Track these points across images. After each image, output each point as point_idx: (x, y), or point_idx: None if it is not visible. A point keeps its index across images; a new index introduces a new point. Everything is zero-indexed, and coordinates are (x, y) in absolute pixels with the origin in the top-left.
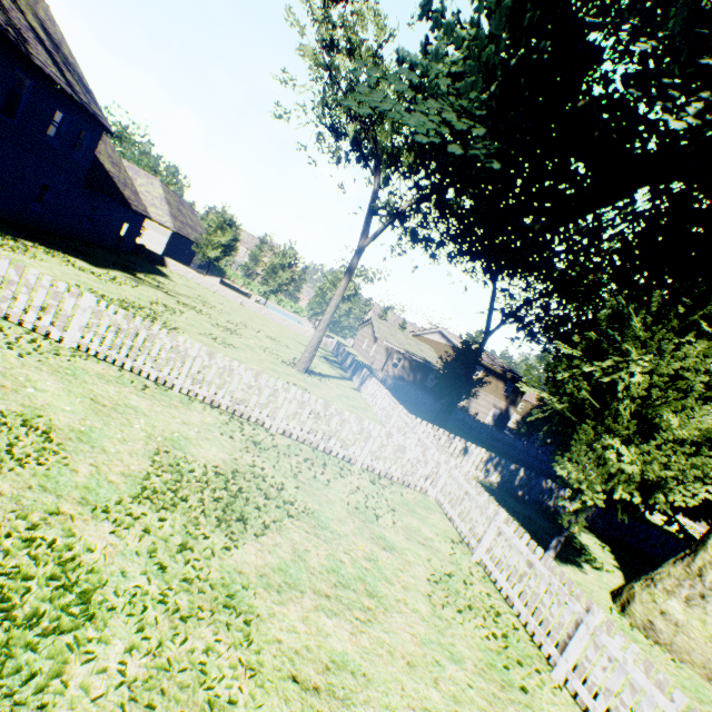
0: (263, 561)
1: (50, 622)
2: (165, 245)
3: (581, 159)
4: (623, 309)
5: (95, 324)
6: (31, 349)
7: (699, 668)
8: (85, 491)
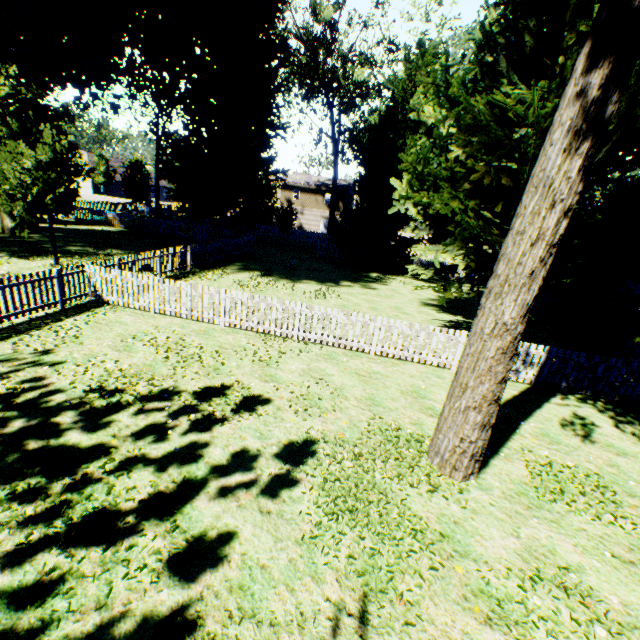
0: None
1: None
2: (92, 188)
3: None
4: None
5: None
6: None
7: None
8: None
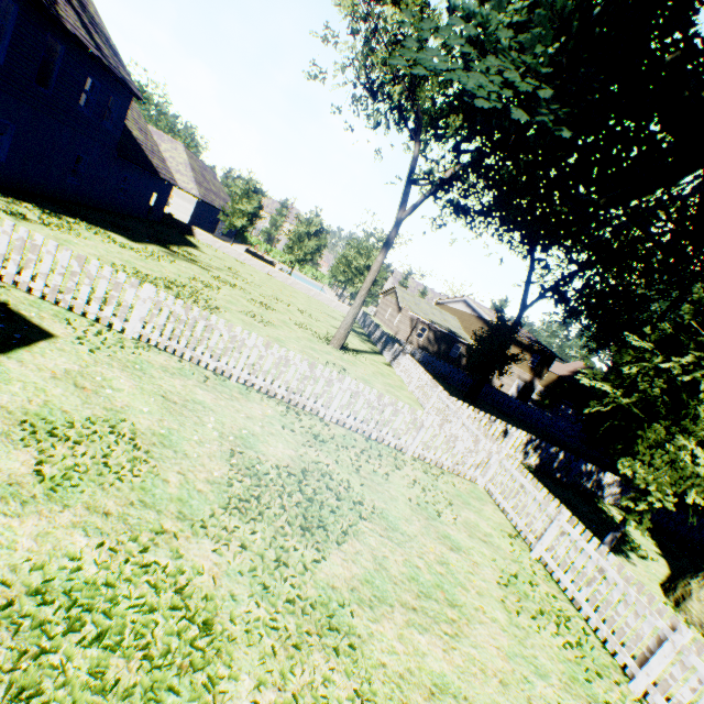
0: (349, 572)
1: (182, 659)
2: (191, 213)
3: (663, 124)
4: None
5: (154, 315)
6: (99, 343)
7: None
8: (179, 503)
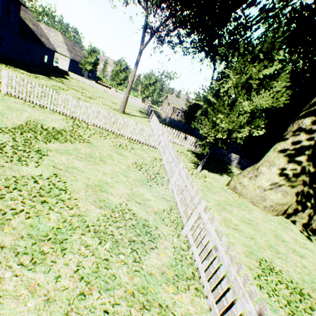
0: (59, 148)
1: None
2: (68, 66)
3: None
4: (227, 54)
5: (10, 83)
6: None
7: (249, 199)
8: None
